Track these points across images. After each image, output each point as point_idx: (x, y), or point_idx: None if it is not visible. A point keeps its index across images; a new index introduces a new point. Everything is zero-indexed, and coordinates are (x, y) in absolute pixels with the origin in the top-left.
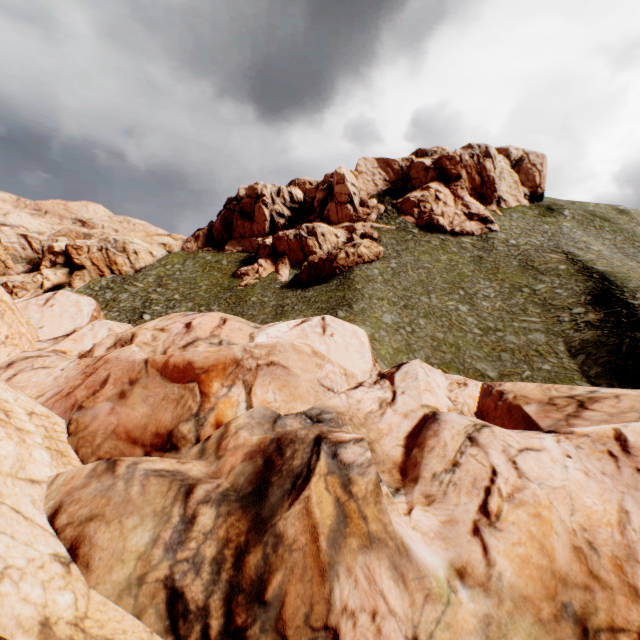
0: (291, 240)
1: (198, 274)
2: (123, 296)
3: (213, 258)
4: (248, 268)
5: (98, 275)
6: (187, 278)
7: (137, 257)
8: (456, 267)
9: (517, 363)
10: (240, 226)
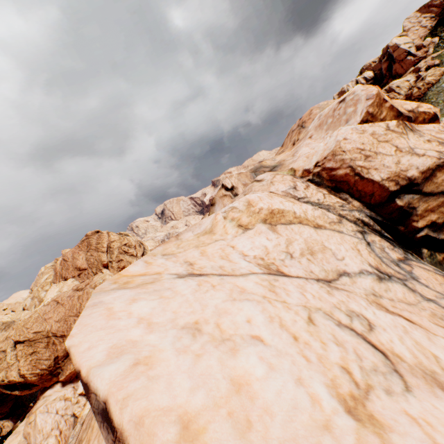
0: None
1: None
2: None
3: None
4: None
5: None
6: None
7: None
8: None
9: None
10: None
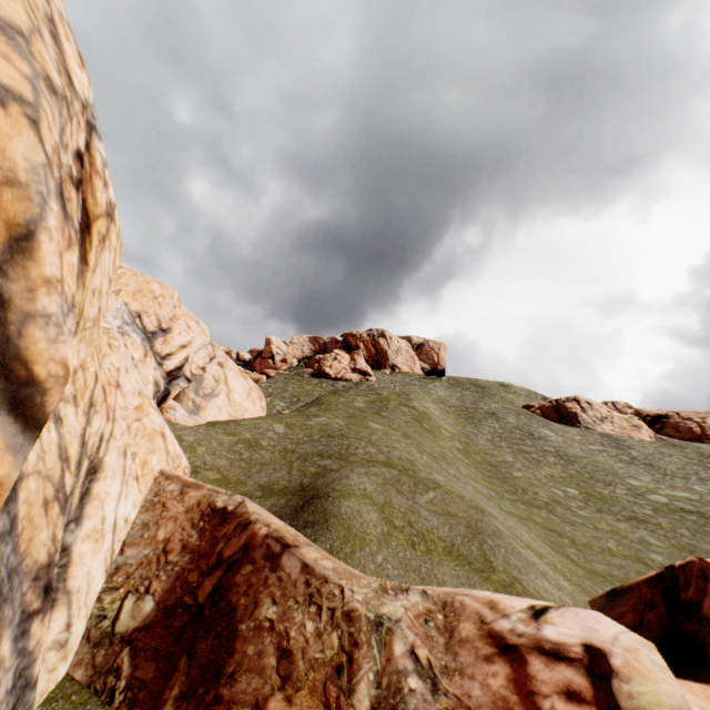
0: None
1: None
2: None
3: None
4: None
5: None
6: None
7: None
8: (311, 391)
9: None
10: None
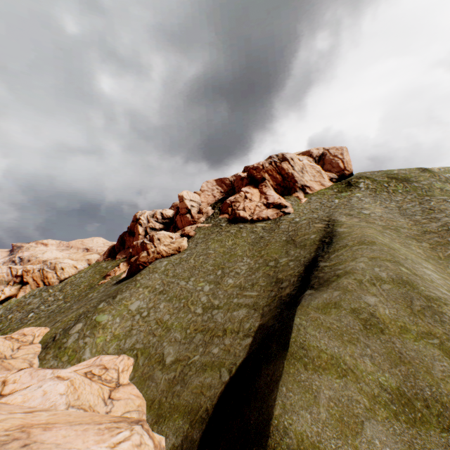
0: (138, 246)
1: (88, 278)
2: (35, 300)
3: (106, 265)
4: (112, 270)
5: (36, 286)
6: (79, 282)
7: (63, 271)
8: (233, 249)
9: (199, 345)
10: (128, 240)
